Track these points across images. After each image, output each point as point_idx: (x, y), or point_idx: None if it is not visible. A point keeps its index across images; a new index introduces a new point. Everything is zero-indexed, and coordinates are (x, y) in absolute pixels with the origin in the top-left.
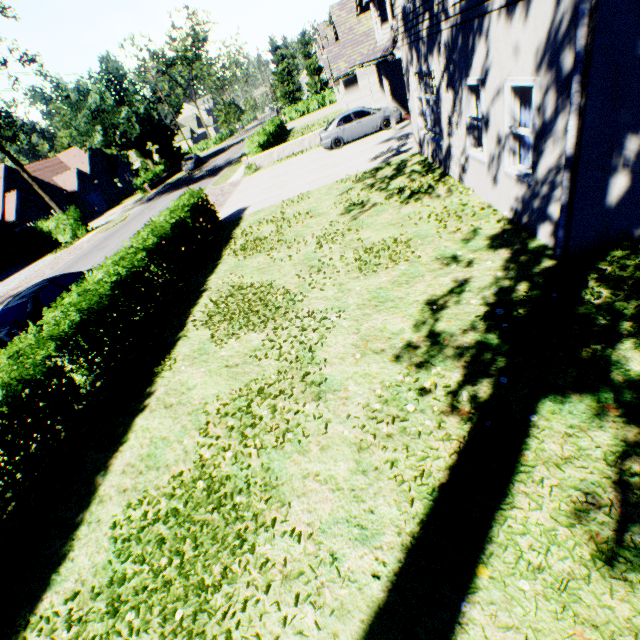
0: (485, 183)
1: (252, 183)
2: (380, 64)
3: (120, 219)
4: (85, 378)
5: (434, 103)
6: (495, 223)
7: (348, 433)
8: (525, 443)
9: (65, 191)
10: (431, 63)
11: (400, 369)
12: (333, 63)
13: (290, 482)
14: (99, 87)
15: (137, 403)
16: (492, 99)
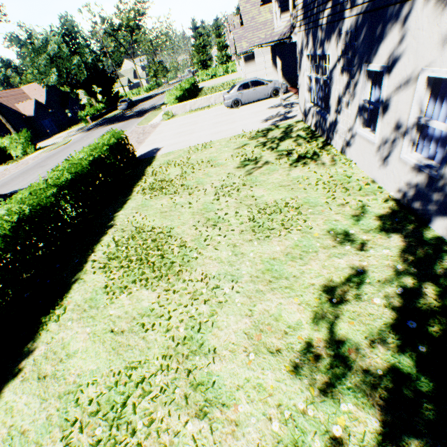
0: (371, 161)
1: (167, 127)
2: (276, 46)
3: (63, 142)
4: None
5: (323, 82)
6: (382, 202)
7: None
8: None
9: (24, 115)
10: (327, 47)
11: (300, 388)
12: (237, 42)
13: None
14: (58, 39)
15: (13, 363)
16: (398, 87)
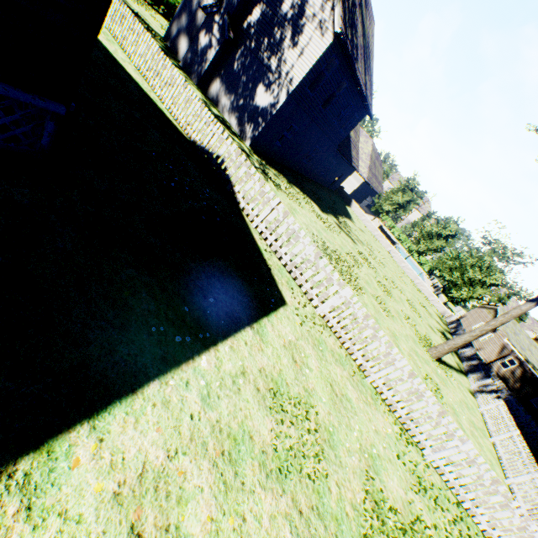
0: None
1: None
2: None
3: None
4: None
5: None
6: None
7: None
8: None
9: None
10: None
11: None
12: None
13: None
14: None
15: None
16: None
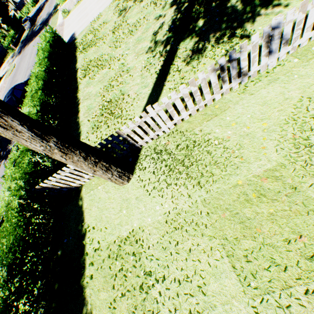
0: None
1: (70, 20)
2: None
3: (12, 68)
4: (56, 102)
5: None
6: None
7: (138, 75)
8: (176, 53)
9: None
10: None
11: (148, 55)
12: None
13: (127, 90)
14: None
15: (76, 104)
16: None
